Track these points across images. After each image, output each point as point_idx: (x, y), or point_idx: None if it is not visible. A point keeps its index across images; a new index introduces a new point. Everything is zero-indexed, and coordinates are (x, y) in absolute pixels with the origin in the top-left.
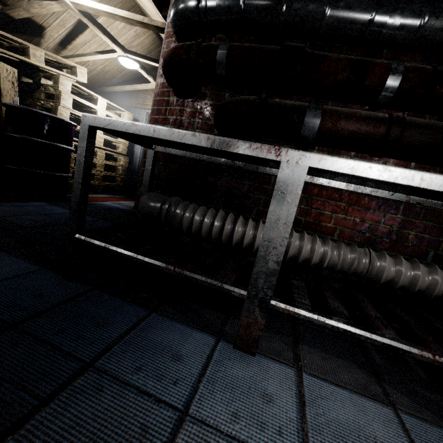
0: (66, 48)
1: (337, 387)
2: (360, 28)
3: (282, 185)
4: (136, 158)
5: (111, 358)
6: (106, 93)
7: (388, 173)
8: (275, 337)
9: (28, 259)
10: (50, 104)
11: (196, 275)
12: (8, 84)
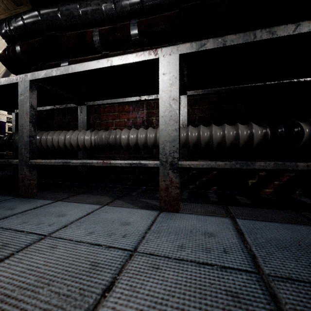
0: None
1: (75, 203)
2: (79, 18)
3: (21, 94)
4: None
5: None
6: None
7: (59, 71)
8: (65, 194)
9: None
10: None
11: None
12: None
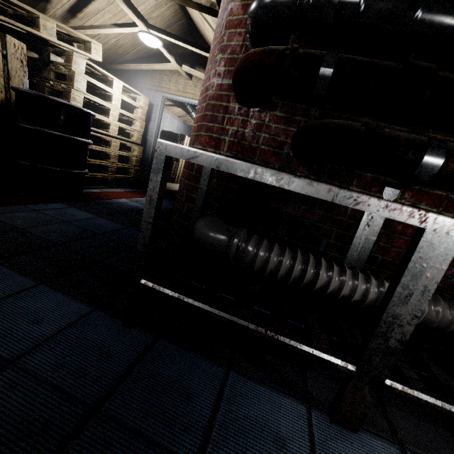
0: (75, 16)
1: None
2: None
3: (421, 257)
4: (149, 147)
5: (216, 452)
6: (117, 71)
7: None
8: None
9: (75, 296)
10: (61, 86)
11: (293, 342)
12: (16, 63)
